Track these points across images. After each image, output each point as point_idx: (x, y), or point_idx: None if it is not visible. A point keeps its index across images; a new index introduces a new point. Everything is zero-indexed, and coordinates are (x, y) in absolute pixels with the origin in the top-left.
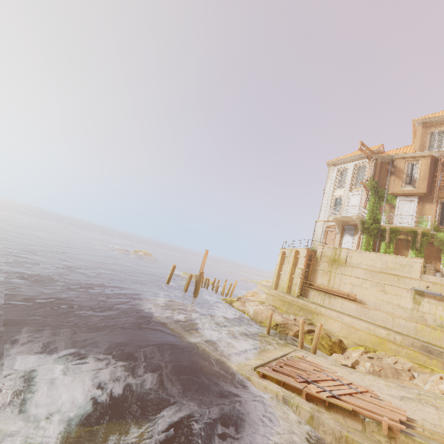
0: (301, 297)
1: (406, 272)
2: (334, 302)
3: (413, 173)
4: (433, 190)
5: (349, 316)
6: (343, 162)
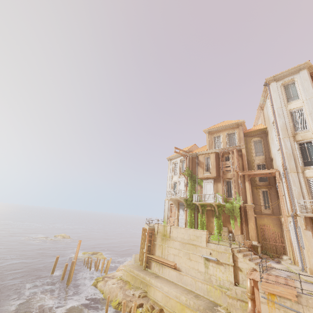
0: (146, 269)
1: (199, 242)
2: (164, 271)
3: (209, 163)
4: (220, 174)
5: (170, 284)
6: (174, 158)
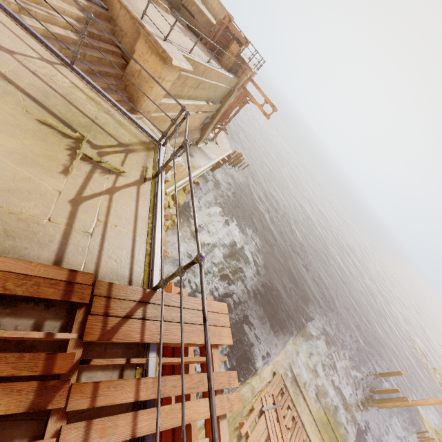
0: None
1: None
2: None
3: None
4: None
5: None
6: None
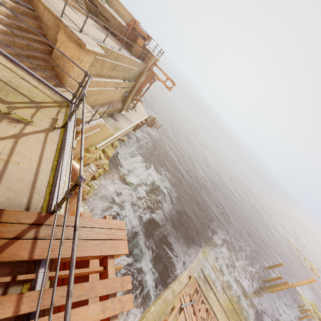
0: None
1: None
2: None
3: None
4: None
5: None
6: None
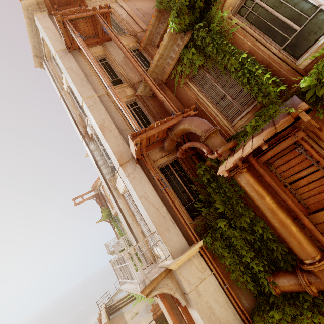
0: None
1: None
2: None
3: None
4: None
5: None
6: None
